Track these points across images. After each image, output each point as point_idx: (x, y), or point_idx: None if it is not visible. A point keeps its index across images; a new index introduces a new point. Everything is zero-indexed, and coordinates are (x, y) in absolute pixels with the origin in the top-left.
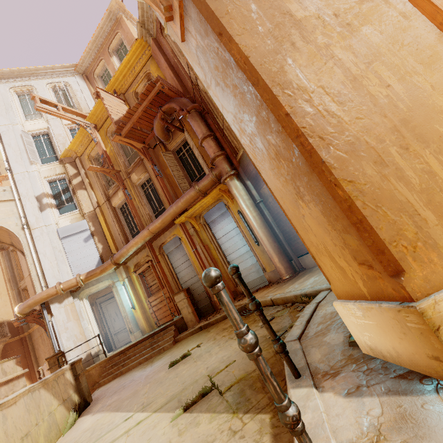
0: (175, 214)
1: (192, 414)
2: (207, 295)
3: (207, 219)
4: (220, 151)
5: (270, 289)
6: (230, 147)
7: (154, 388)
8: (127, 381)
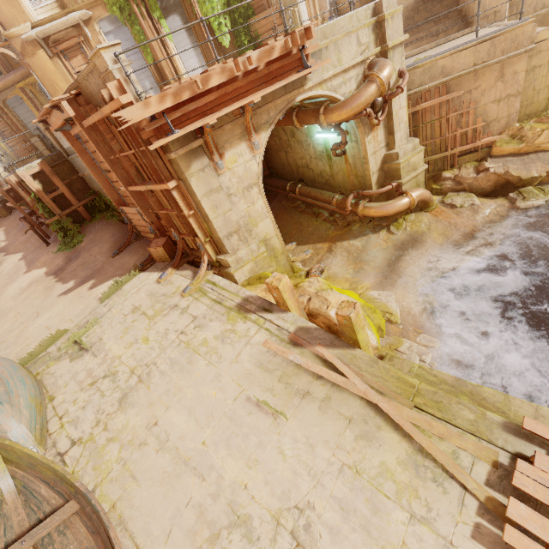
0: (15, 82)
1: None
2: None
3: (42, 88)
4: None
5: None
6: None
7: None
8: None
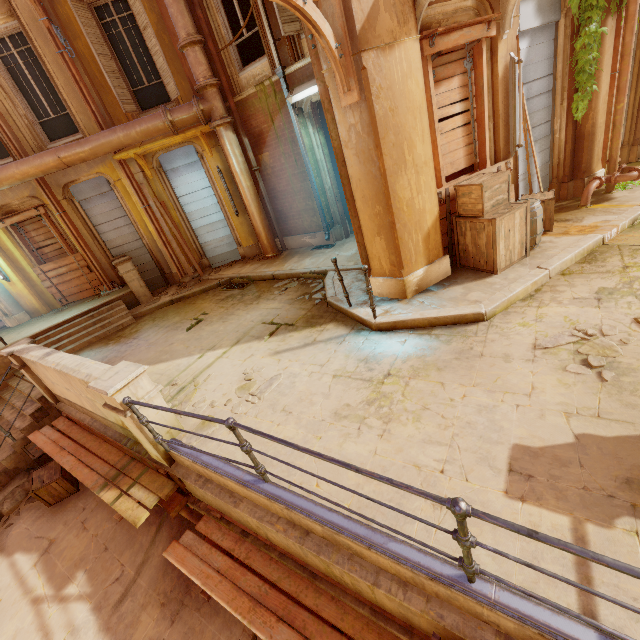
0: (120, 147)
1: (279, 336)
2: (156, 266)
3: (164, 164)
4: (213, 76)
5: (255, 265)
6: (225, 74)
7: (196, 342)
8: (111, 354)
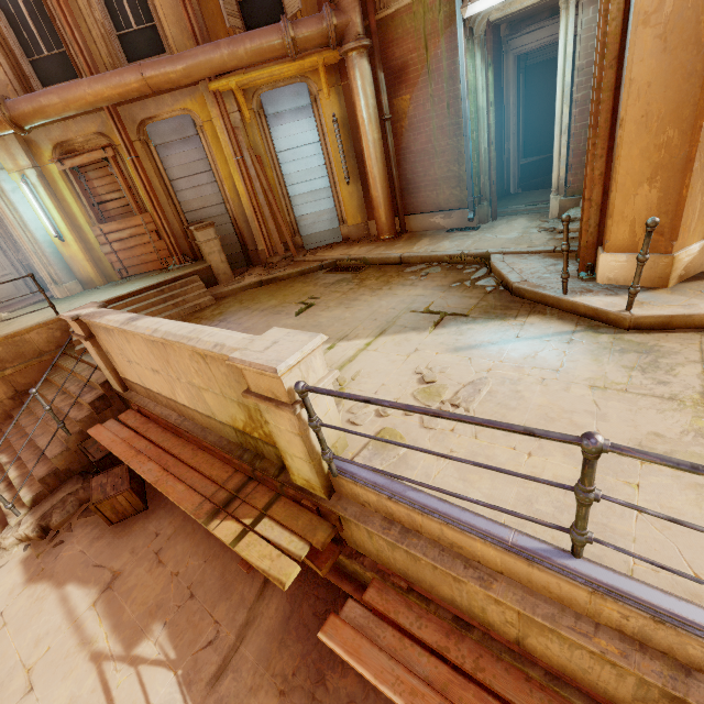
0: (221, 70)
1: (449, 328)
2: (238, 240)
3: (267, 106)
4: None
5: (367, 247)
6: None
7: (316, 330)
8: None
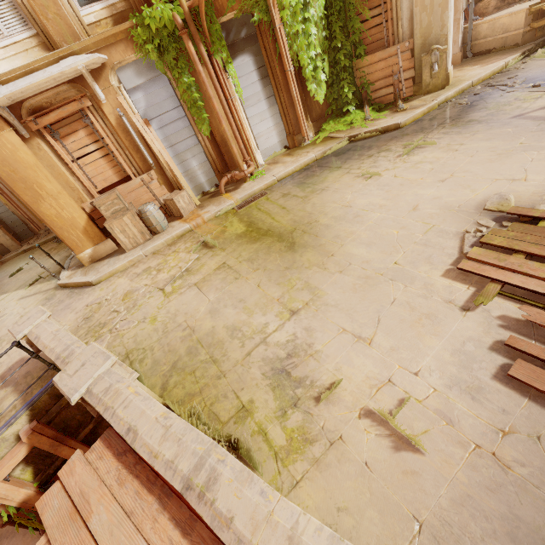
0: None
1: (34, 286)
2: (23, 222)
3: None
4: None
5: None
6: None
7: (6, 287)
8: None
